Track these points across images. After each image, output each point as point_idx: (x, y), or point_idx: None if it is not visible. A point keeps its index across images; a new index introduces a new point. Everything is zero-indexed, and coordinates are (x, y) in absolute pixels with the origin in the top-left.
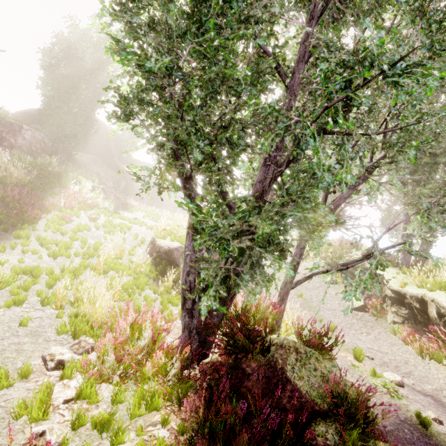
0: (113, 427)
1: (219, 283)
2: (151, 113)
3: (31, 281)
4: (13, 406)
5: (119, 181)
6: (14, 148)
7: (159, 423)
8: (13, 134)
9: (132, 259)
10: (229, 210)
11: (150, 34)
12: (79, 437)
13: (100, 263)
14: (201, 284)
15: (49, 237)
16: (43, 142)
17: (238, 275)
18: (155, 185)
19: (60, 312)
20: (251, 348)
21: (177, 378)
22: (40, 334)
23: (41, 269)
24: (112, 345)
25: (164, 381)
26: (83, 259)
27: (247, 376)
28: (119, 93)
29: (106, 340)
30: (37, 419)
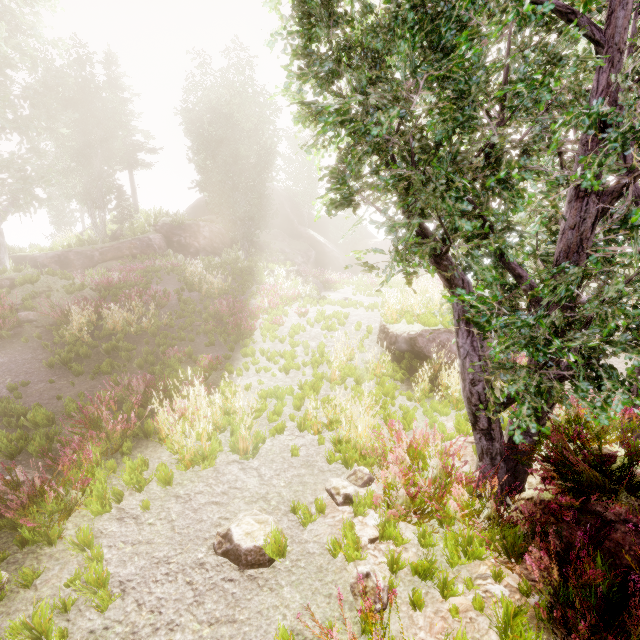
0: (434, 575)
1: (539, 401)
2: (379, 186)
3: (281, 406)
4: (325, 542)
5: (307, 252)
6: (200, 252)
7: (490, 576)
8: (195, 237)
9: (366, 358)
10: (518, 281)
11: (368, 90)
12: (402, 582)
13: (334, 372)
14: (500, 398)
15: (270, 348)
16: (221, 234)
17: (562, 380)
18: (397, 273)
19: (321, 438)
20: (606, 484)
21: (494, 520)
22: (312, 464)
23: (283, 390)
24: (400, 480)
25: (475, 523)
26: (315, 369)
27: (608, 524)
28: (334, 176)
29: (386, 471)
30: (354, 558)
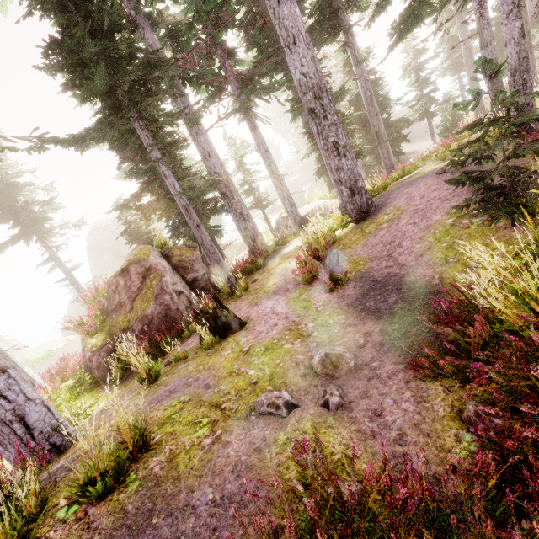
0: None
1: None
2: None
3: None
4: None
5: None
6: None
7: None
8: None
9: None
10: None
11: None
12: None
13: None
14: None
15: None
16: None
17: None
18: None
19: None
20: None
21: None
22: None
23: None
24: None
25: None
26: None
27: None
28: None
29: None
30: None
